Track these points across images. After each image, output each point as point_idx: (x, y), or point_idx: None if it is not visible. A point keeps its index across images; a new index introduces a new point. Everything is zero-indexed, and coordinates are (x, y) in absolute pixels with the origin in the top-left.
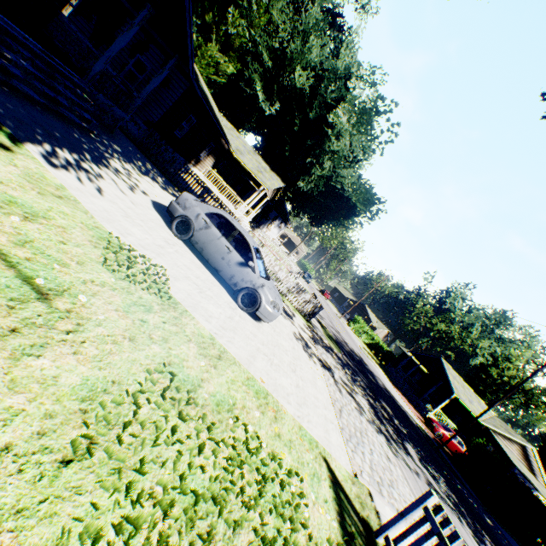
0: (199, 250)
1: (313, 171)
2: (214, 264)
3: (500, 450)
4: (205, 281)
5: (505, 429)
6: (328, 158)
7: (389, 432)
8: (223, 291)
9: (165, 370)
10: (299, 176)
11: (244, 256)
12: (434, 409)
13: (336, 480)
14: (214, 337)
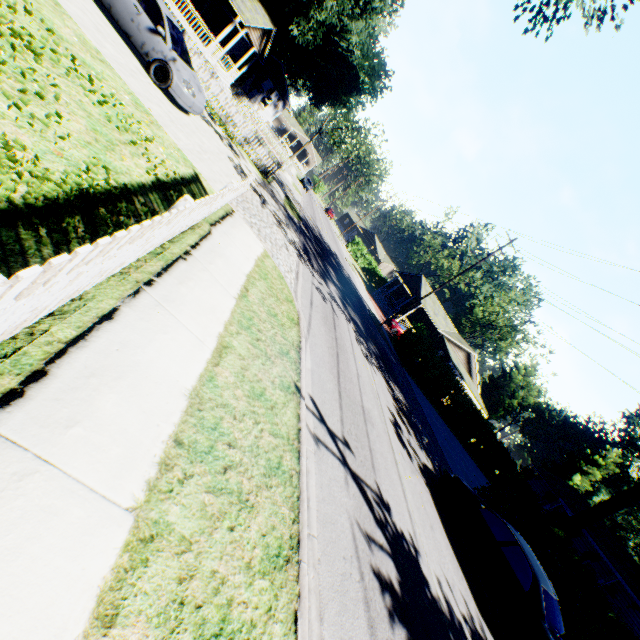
0: (107, 8)
1: (312, 14)
2: (125, 28)
3: (445, 350)
4: (110, 35)
5: (458, 340)
6: None
7: (311, 263)
8: (134, 60)
9: (33, 10)
10: (294, 18)
11: (155, 23)
12: (401, 317)
13: (200, 182)
14: (102, 54)
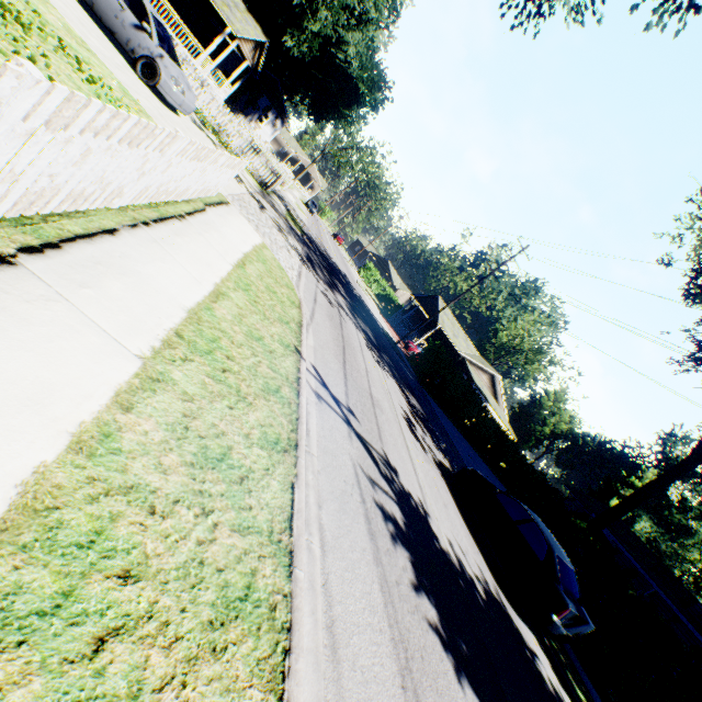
0: (90, 5)
1: (306, 25)
2: (109, 25)
3: (468, 373)
4: (94, 31)
5: (481, 362)
6: (326, 4)
7: (316, 271)
8: (120, 57)
9: None
10: (288, 29)
11: (141, 20)
12: (419, 340)
13: None
14: (87, 44)
